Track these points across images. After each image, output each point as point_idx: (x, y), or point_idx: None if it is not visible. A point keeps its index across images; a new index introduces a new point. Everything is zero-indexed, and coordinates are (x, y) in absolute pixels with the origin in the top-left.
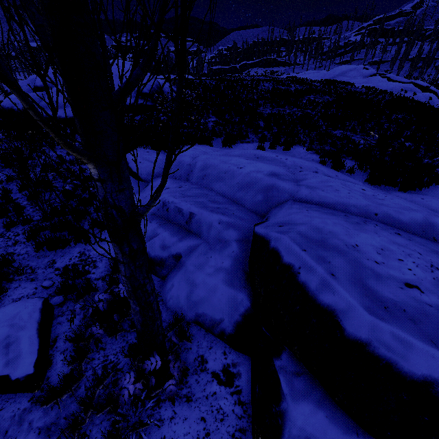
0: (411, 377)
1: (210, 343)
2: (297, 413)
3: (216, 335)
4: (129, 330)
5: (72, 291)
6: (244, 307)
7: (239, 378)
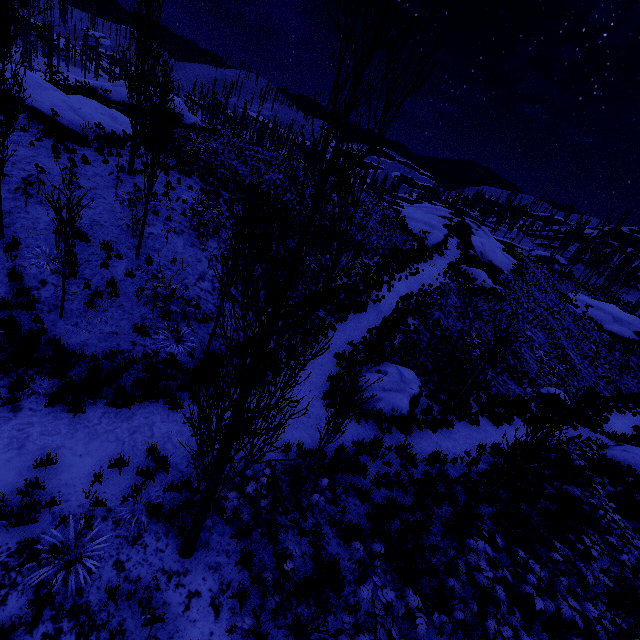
0: None
1: None
2: None
3: None
4: None
5: None
6: None
7: None
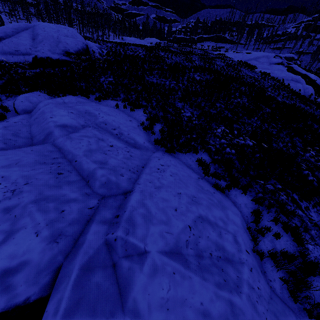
0: None
1: None
2: None
3: None
4: None
5: None
6: None
7: None
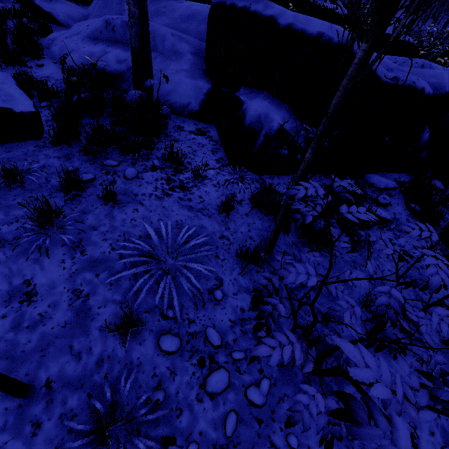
0: (312, 36)
1: (183, 121)
2: (253, 104)
3: (186, 117)
4: (109, 117)
5: (30, 94)
6: (206, 89)
7: (209, 133)
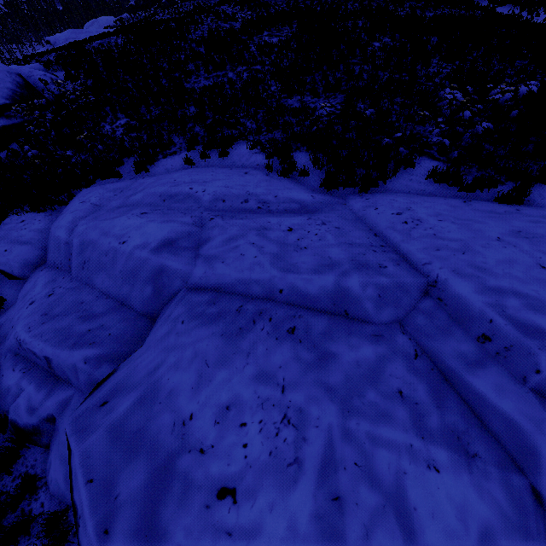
0: None
1: None
2: None
3: None
4: None
5: None
6: None
7: None
